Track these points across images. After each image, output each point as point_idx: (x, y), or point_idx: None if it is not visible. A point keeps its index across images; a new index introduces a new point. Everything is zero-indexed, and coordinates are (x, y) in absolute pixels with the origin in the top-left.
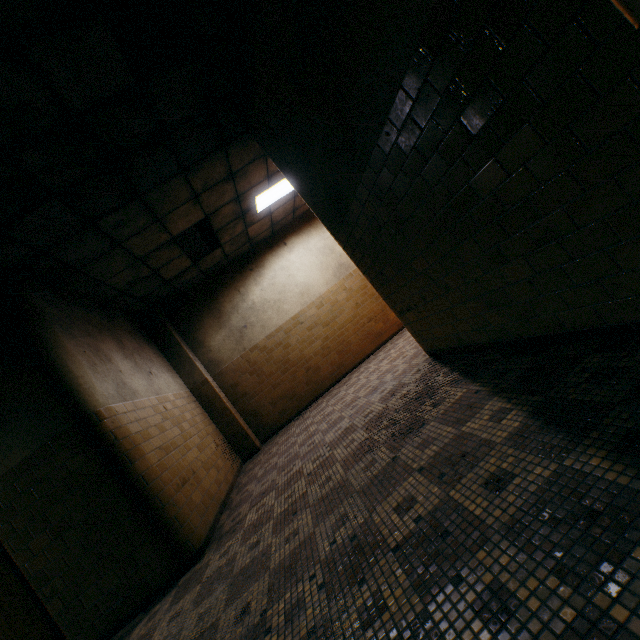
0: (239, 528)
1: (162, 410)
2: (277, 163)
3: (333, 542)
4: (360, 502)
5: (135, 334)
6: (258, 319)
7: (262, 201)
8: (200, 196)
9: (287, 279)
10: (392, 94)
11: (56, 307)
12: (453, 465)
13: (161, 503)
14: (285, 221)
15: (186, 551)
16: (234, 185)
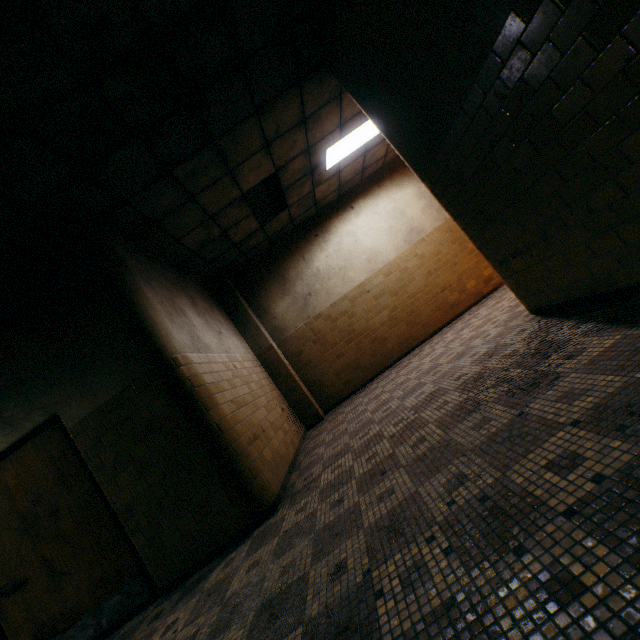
0: (314, 487)
1: (232, 368)
2: (357, 95)
3: (450, 503)
4: (481, 461)
5: (205, 296)
6: (322, 287)
7: (332, 156)
8: (271, 145)
9: (353, 245)
10: None
11: (136, 259)
12: (639, 415)
13: (235, 453)
14: (352, 183)
15: (259, 504)
16: (305, 133)
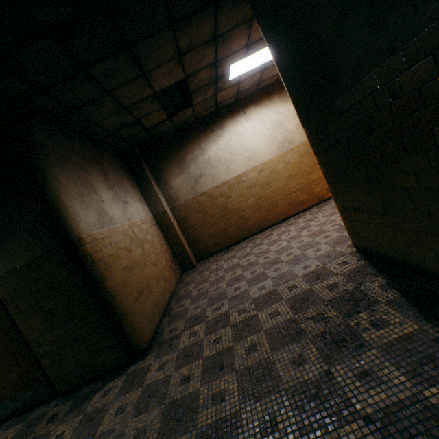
0: (175, 346)
1: (131, 234)
2: (265, 31)
3: None
4: (290, 412)
5: (118, 168)
6: (210, 172)
7: (235, 70)
8: (183, 56)
9: (239, 143)
10: None
11: (55, 141)
12: None
13: (121, 314)
14: (248, 91)
15: (135, 350)
16: (215, 49)
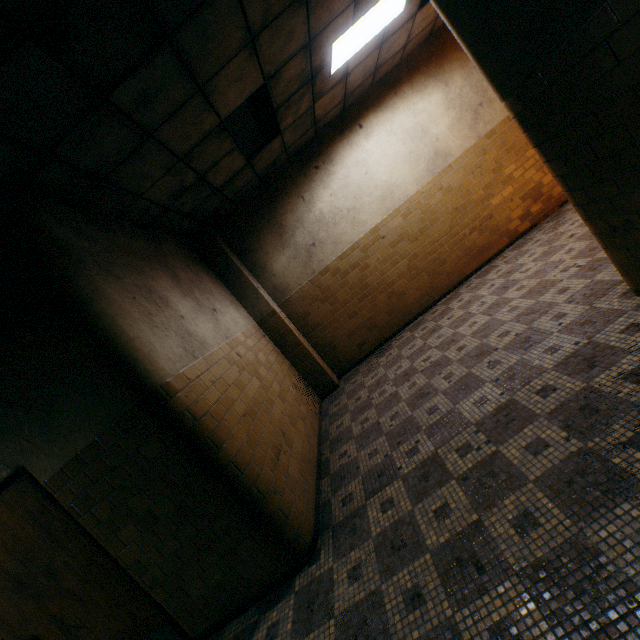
0: (362, 530)
1: (236, 359)
2: None
3: None
4: None
5: (188, 261)
6: (328, 234)
7: (339, 52)
8: (257, 39)
9: (363, 178)
10: None
11: (85, 237)
12: None
13: (260, 494)
14: (361, 90)
15: (297, 548)
16: (306, 16)
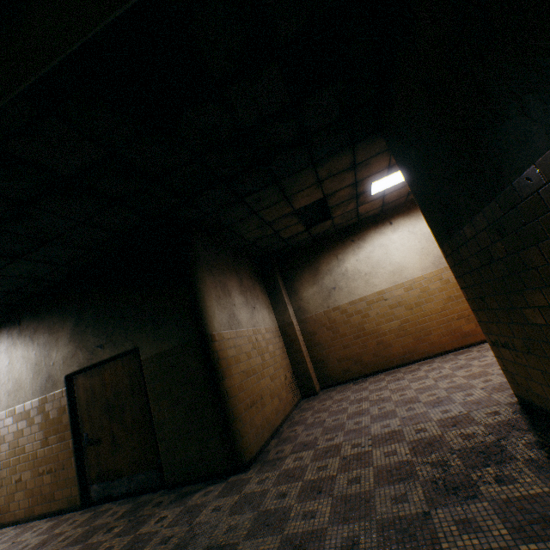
0: (278, 465)
1: (253, 340)
2: (398, 163)
3: None
4: (374, 537)
5: (252, 274)
6: (346, 285)
7: (377, 186)
8: (322, 182)
9: (383, 256)
10: (548, 143)
11: (208, 251)
12: None
13: (232, 416)
14: (396, 202)
15: (239, 459)
16: (354, 173)
